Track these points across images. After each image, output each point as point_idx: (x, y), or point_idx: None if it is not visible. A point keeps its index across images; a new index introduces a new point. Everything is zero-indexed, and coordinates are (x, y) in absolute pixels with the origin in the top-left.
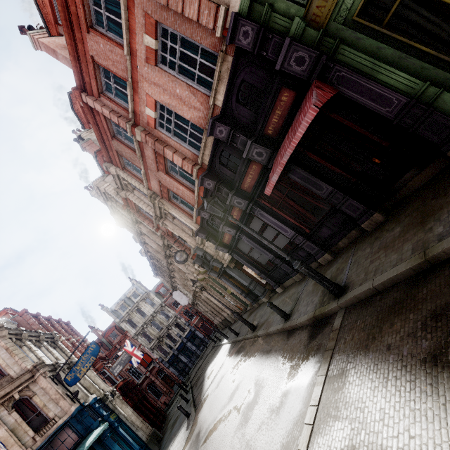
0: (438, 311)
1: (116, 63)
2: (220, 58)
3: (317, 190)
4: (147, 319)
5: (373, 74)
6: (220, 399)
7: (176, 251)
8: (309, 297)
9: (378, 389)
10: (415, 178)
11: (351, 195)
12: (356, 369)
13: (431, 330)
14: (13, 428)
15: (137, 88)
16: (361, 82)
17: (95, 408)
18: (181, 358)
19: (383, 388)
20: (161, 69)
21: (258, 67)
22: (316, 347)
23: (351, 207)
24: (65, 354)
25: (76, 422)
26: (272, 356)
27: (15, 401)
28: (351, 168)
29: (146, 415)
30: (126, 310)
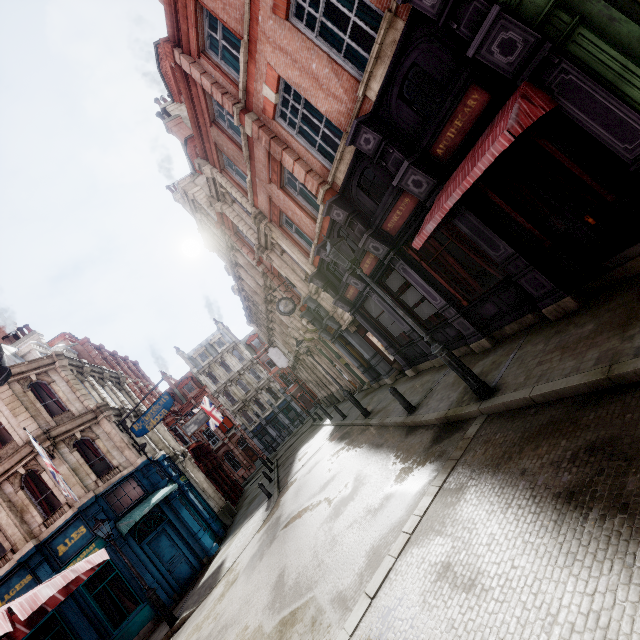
0: (597, 444)
1: (228, 7)
2: (385, 21)
3: (490, 249)
4: (232, 376)
5: (620, 85)
6: (310, 486)
7: (280, 296)
8: (445, 391)
9: (495, 514)
10: (639, 257)
11: (538, 265)
12: (478, 488)
13: (580, 463)
14: (75, 468)
15: (255, 53)
16: (597, 96)
17: (163, 465)
18: (269, 430)
19: (501, 514)
20: (293, 26)
21: (441, 45)
22: (438, 454)
23: (534, 281)
24: (132, 400)
25: (142, 476)
26: (382, 452)
27: (77, 441)
28: (549, 224)
29: (220, 485)
30: (207, 360)
